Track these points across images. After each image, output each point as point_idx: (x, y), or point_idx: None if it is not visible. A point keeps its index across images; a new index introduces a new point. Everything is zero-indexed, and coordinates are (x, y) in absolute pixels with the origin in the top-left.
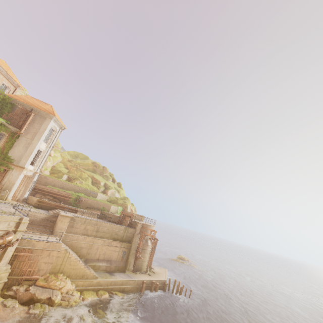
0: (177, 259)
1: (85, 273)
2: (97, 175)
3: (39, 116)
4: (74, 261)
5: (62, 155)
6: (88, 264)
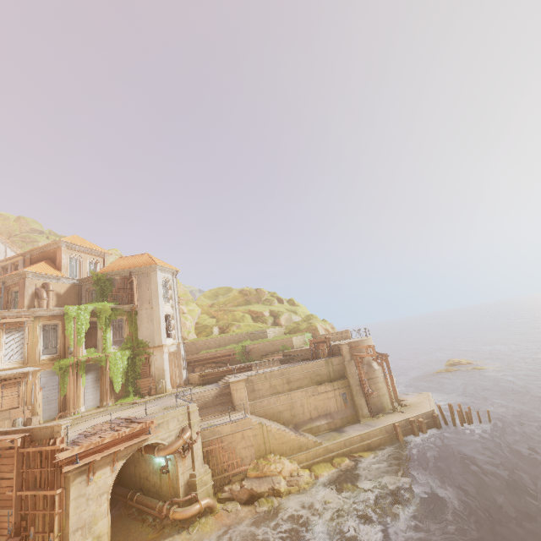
0: (447, 368)
1: (301, 444)
2: (253, 306)
3: (142, 276)
4: (278, 433)
5: (199, 304)
6: (301, 430)
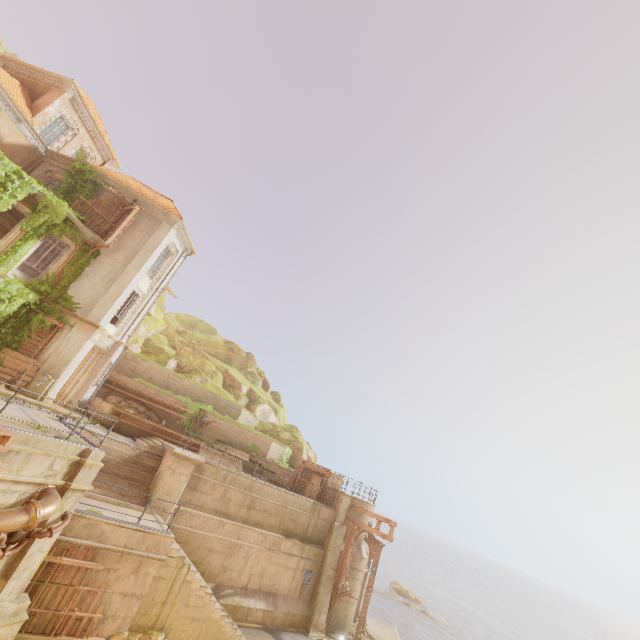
0: (394, 594)
1: (220, 636)
2: (233, 369)
3: (148, 217)
4: (197, 595)
5: (167, 319)
6: (222, 602)
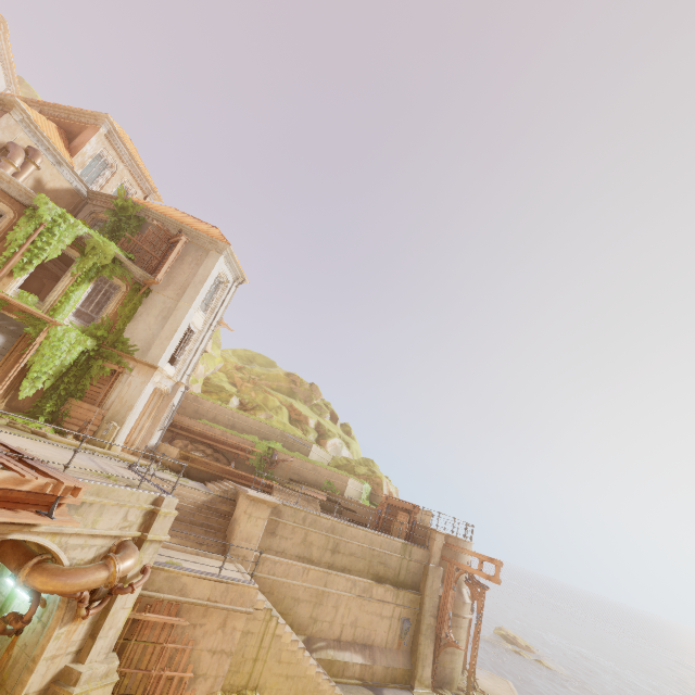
0: (500, 641)
1: (318, 694)
2: (298, 402)
3: (195, 248)
4: (289, 650)
5: (224, 356)
6: (315, 656)
